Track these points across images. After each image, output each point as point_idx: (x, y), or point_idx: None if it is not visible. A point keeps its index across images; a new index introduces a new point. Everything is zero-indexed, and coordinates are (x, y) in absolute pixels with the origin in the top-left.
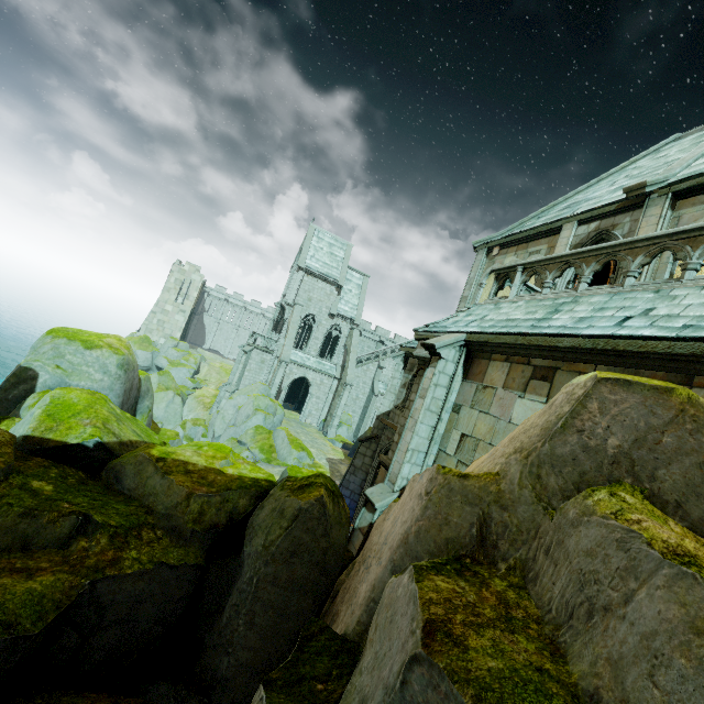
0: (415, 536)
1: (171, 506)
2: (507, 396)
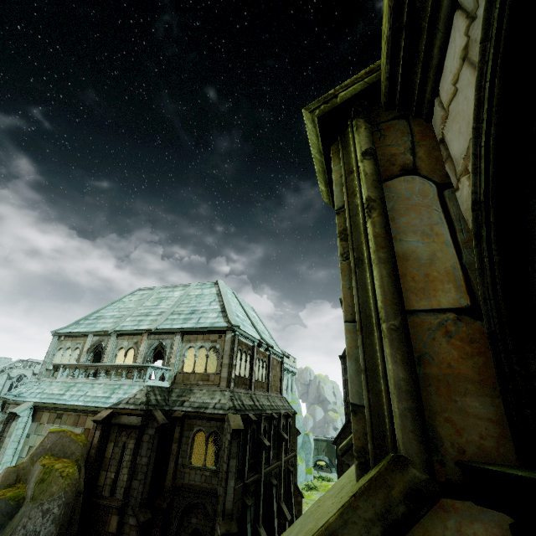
0: None
1: None
2: (48, 426)
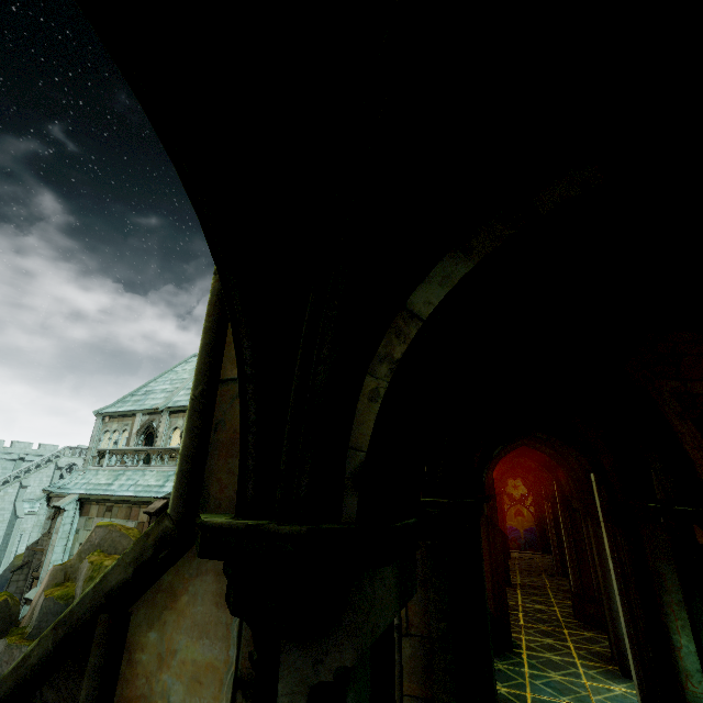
0: (47, 586)
1: None
2: (98, 520)
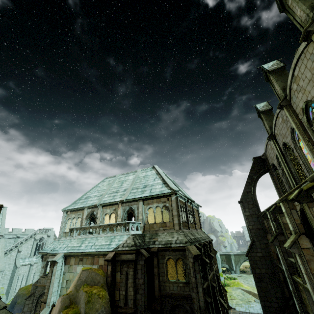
0: (61, 308)
1: None
2: (75, 266)
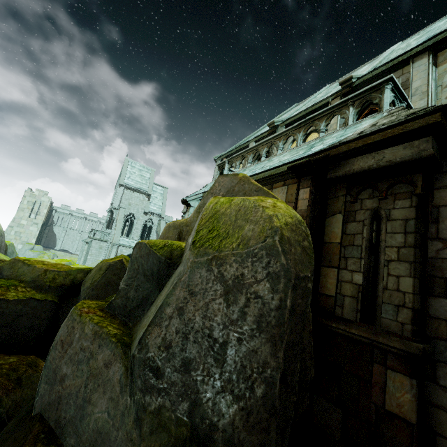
0: None
1: (35, 277)
2: None
